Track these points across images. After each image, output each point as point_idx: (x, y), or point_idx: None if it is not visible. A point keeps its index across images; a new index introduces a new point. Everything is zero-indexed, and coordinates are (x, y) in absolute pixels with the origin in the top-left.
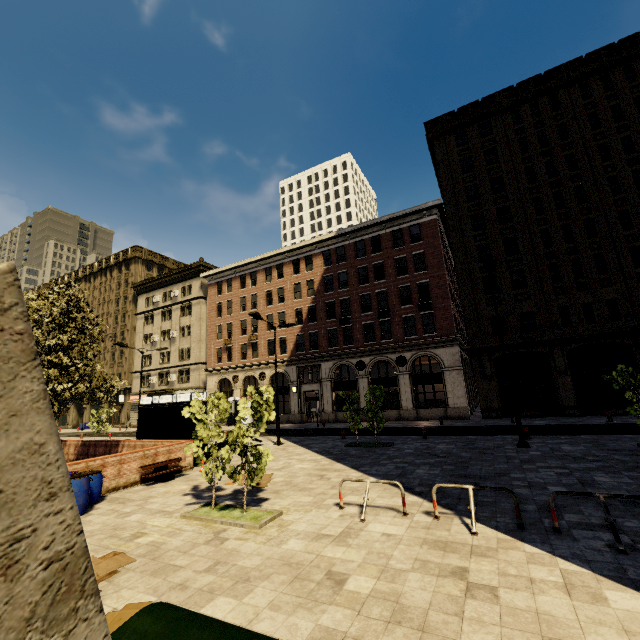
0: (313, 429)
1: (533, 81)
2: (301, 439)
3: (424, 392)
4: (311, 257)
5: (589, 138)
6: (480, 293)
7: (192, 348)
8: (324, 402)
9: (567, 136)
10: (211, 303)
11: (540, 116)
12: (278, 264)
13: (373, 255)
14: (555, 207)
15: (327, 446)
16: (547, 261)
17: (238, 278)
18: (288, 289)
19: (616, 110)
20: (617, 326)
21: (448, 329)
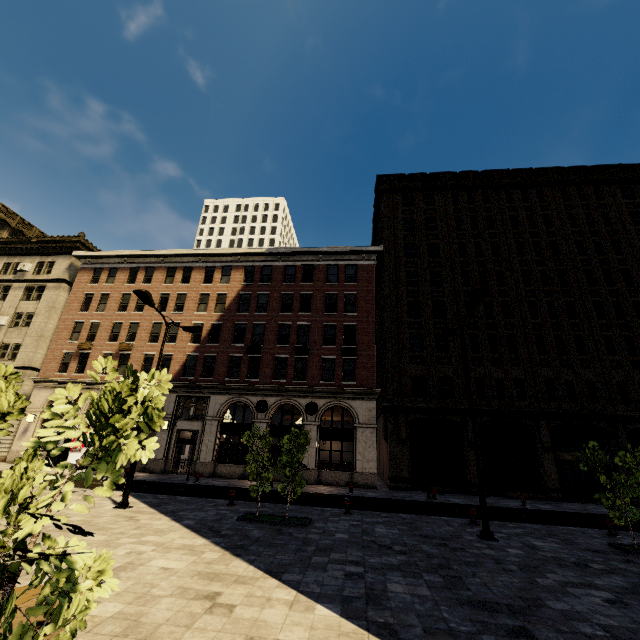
0: (181, 484)
1: (472, 174)
2: (163, 500)
3: (331, 450)
4: (230, 269)
5: (510, 234)
6: (405, 348)
7: (24, 345)
8: (203, 447)
9: (493, 227)
10: (77, 291)
11: (474, 204)
12: (187, 266)
13: (303, 284)
14: (480, 283)
15: (208, 517)
16: (469, 331)
17: (127, 270)
18: (192, 297)
19: (530, 219)
20: (523, 405)
21: (369, 380)
